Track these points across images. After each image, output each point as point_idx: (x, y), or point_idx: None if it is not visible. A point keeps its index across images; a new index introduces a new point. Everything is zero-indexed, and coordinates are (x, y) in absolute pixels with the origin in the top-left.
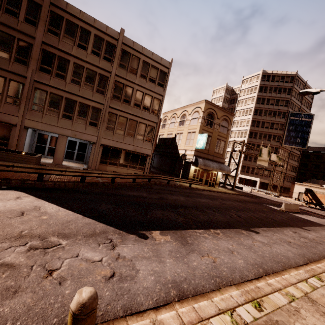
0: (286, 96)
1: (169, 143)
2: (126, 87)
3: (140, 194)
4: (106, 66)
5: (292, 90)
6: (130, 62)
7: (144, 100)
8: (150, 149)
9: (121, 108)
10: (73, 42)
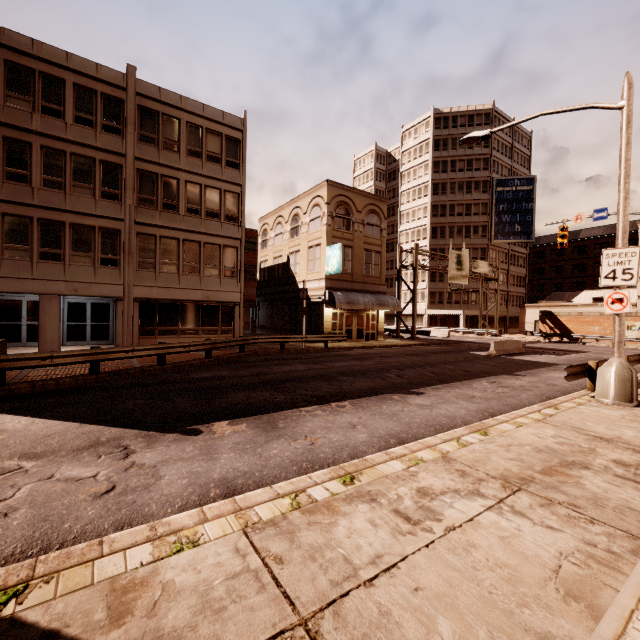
0: (483, 150)
1: (280, 274)
2: (164, 179)
3: (215, 375)
4: (112, 144)
5: (492, 139)
6: (161, 129)
7: (206, 200)
8: (237, 290)
9: (160, 222)
10: (31, 106)
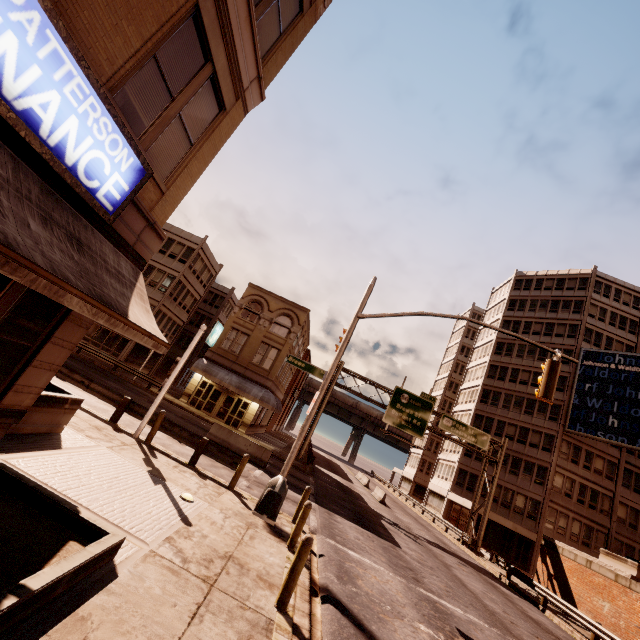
0: (571, 315)
1: None
2: None
3: None
4: None
5: (585, 304)
6: None
7: (154, 276)
8: None
9: None
10: None
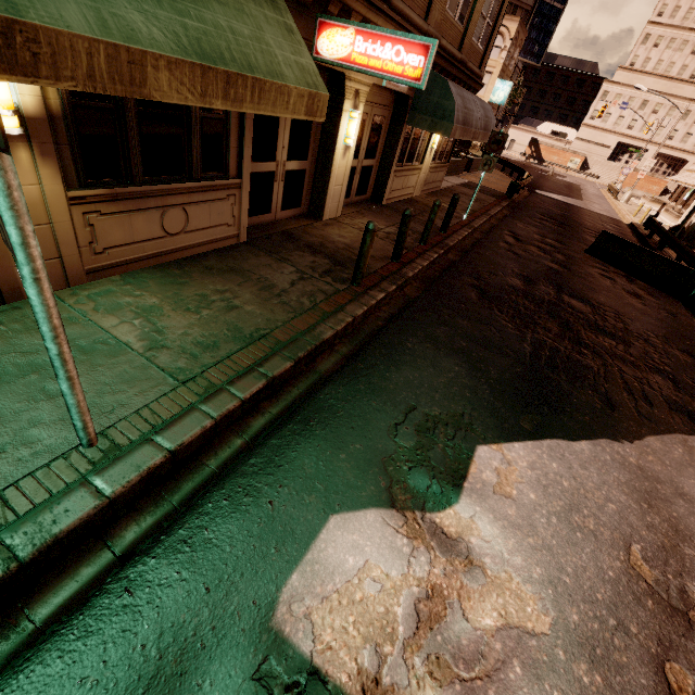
0: None
1: None
2: None
3: None
4: None
5: None
6: None
7: None
8: None
9: None
10: None
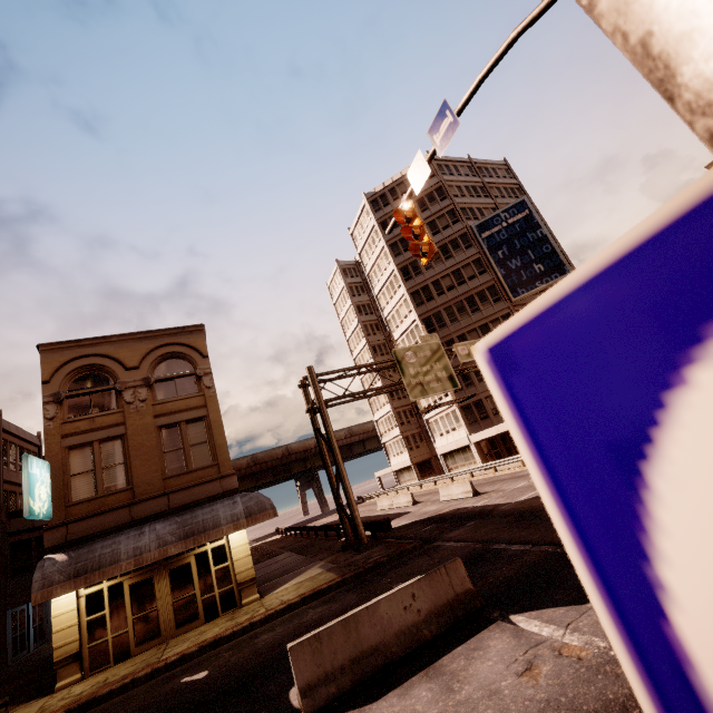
0: (442, 204)
1: None
2: None
3: None
4: None
5: (445, 187)
6: None
7: None
8: None
9: None
10: None
